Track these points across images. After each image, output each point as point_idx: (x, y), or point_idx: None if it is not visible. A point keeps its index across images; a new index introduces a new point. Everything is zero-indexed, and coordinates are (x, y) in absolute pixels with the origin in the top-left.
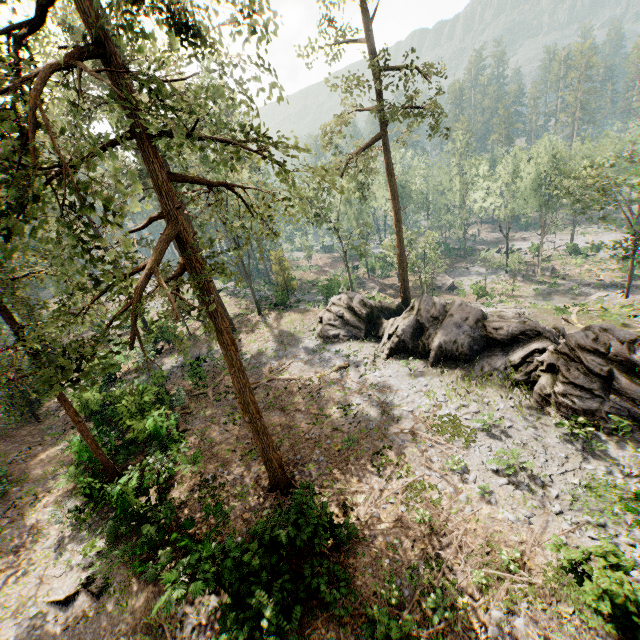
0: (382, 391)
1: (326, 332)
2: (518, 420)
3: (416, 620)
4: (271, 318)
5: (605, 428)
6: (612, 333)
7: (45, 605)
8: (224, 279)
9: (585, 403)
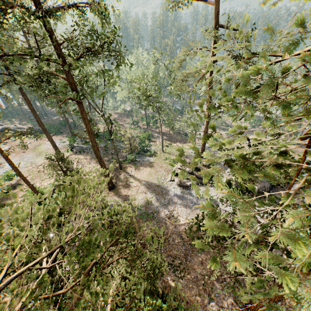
0: None
1: (185, 183)
2: None
3: None
4: (132, 172)
5: None
6: None
7: None
8: (71, 140)
9: None
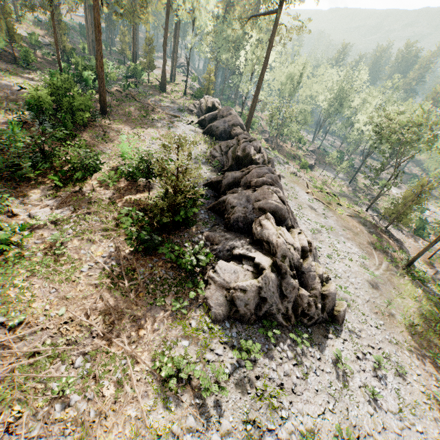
0: (173, 124)
1: (190, 107)
2: (195, 151)
3: (89, 137)
4: (185, 98)
5: (212, 163)
6: (255, 142)
7: (17, 86)
8: (193, 78)
9: (215, 153)
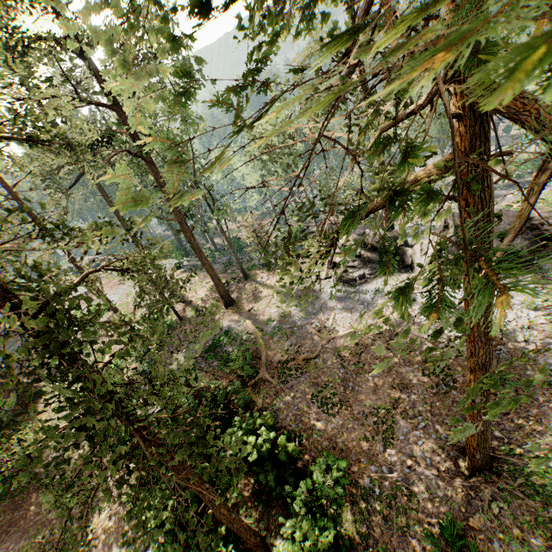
0: None
1: (349, 275)
2: None
3: None
4: (264, 279)
5: None
6: None
7: None
8: (177, 255)
9: None
